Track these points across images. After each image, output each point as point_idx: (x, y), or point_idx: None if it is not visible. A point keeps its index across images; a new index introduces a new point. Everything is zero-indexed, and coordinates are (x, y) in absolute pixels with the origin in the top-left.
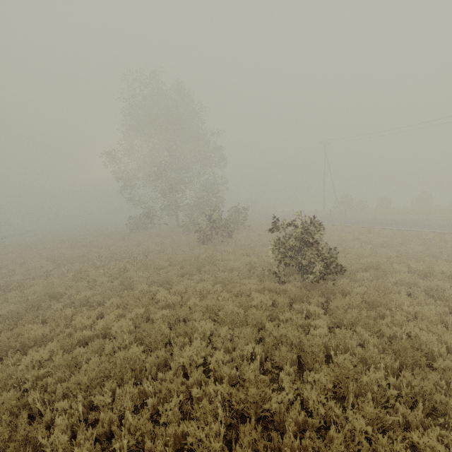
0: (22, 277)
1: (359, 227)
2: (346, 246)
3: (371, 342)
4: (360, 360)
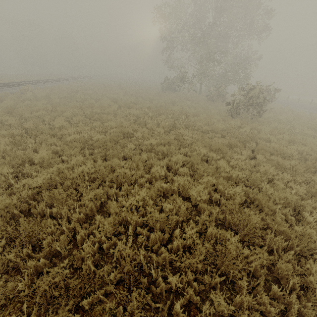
0: (99, 110)
1: None
2: None
3: None
4: None
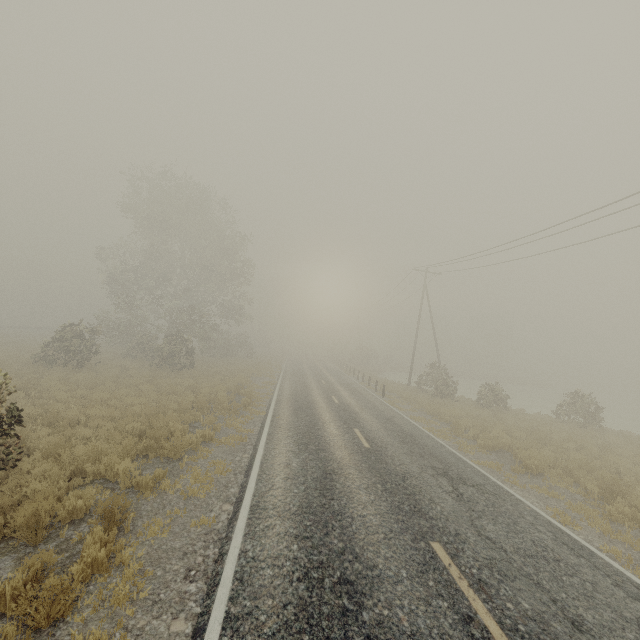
0: None
1: (222, 400)
2: (42, 406)
3: None
4: None
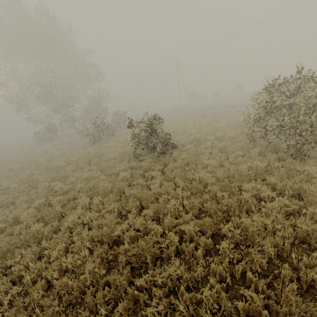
0: None
1: (197, 114)
2: (186, 129)
3: (181, 185)
4: (173, 196)
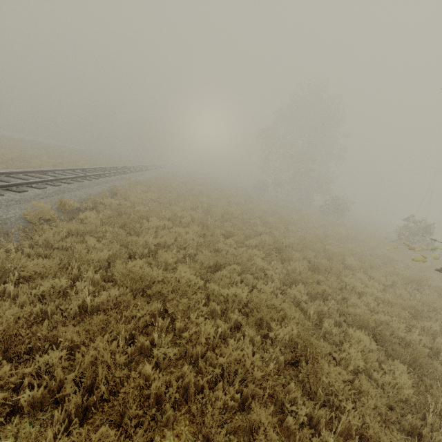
0: (240, 198)
1: None
2: None
3: None
4: None
